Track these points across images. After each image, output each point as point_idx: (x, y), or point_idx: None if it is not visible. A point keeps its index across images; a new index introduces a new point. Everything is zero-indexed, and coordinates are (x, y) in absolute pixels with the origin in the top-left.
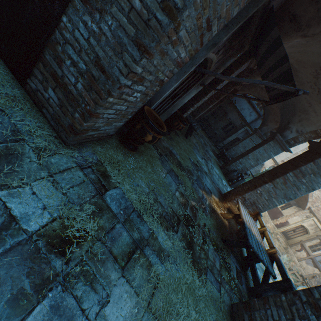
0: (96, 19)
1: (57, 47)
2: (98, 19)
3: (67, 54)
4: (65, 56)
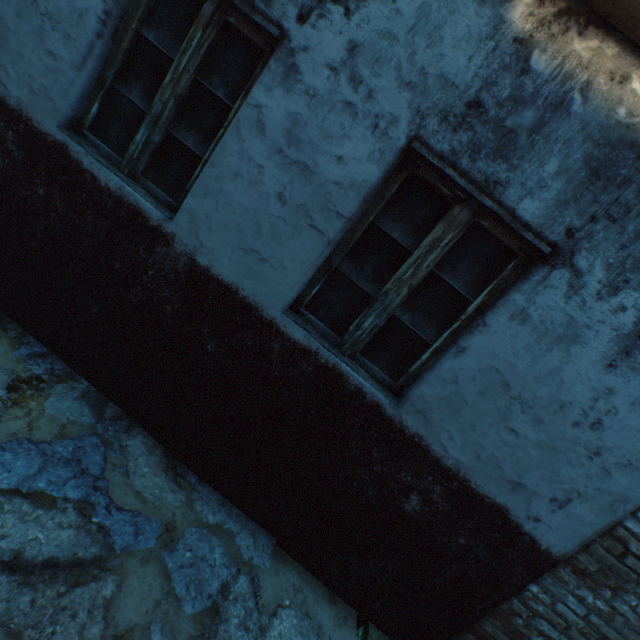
0: (604, 595)
1: (513, 618)
2: (608, 596)
3: (535, 629)
4: (530, 631)
